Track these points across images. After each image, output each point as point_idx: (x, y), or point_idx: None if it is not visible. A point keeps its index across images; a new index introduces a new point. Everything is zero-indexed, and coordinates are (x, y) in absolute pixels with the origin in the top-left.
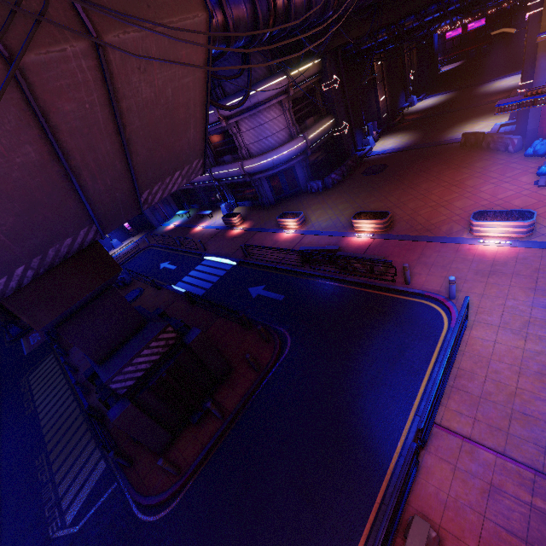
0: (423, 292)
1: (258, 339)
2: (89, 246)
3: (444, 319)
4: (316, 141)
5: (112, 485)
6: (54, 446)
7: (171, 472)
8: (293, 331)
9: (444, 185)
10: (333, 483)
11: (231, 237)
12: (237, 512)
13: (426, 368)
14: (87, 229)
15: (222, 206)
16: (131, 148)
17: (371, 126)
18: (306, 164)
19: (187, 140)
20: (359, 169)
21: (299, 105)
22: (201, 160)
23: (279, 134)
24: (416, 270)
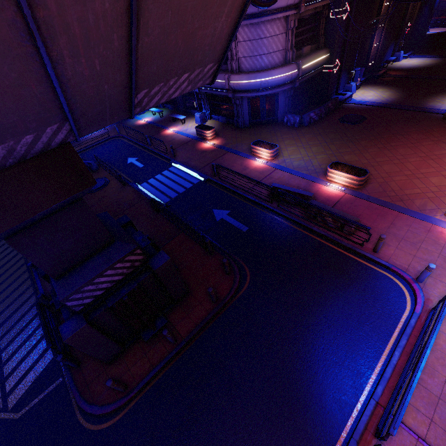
0: (390, 265)
1: (218, 268)
2: (57, 148)
3: (407, 300)
4: (306, 72)
5: (57, 379)
6: (4, 321)
7: (118, 389)
8: (254, 268)
9: (422, 156)
10: (278, 443)
11: (201, 150)
12: (179, 445)
13: (384, 348)
14: (57, 127)
15: (196, 114)
16: (141, 17)
17: (358, 72)
18: (290, 94)
19: (212, 31)
20: (337, 114)
21: (302, 27)
22: (215, 65)
23: (275, 54)
24: (385, 239)
